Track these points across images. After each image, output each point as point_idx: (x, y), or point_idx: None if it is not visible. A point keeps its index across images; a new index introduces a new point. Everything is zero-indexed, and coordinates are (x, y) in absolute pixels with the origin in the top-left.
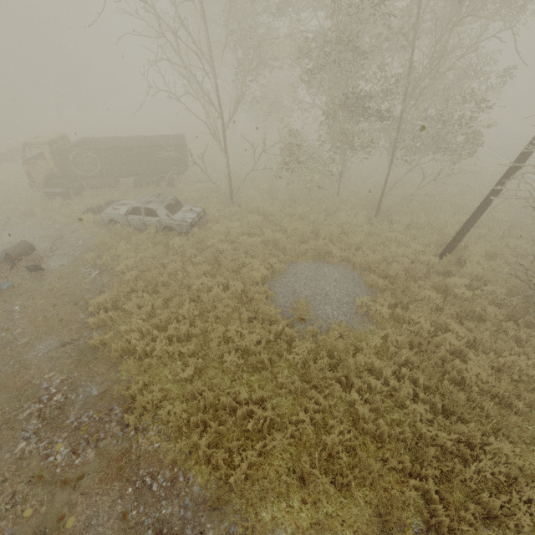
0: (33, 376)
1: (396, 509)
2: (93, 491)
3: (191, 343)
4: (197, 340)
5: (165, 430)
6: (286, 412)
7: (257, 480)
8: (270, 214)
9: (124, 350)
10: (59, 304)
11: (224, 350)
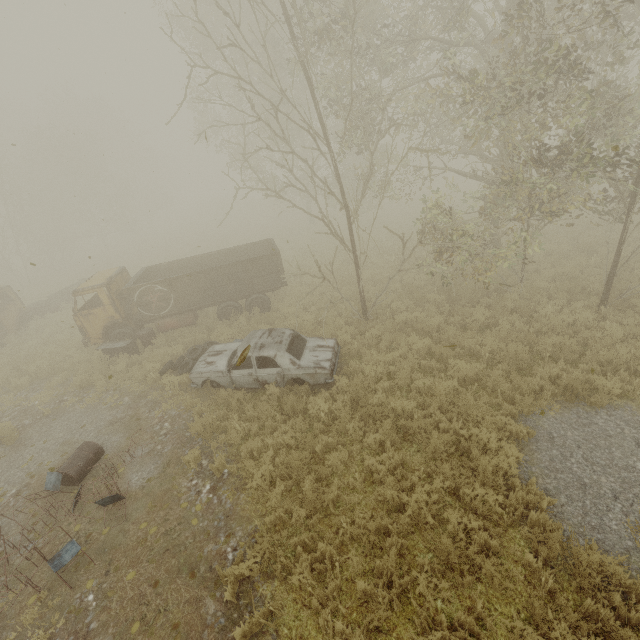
0: None
1: None
2: None
3: None
4: None
5: None
6: None
7: None
8: (432, 329)
9: None
10: (163, 578)
11: None
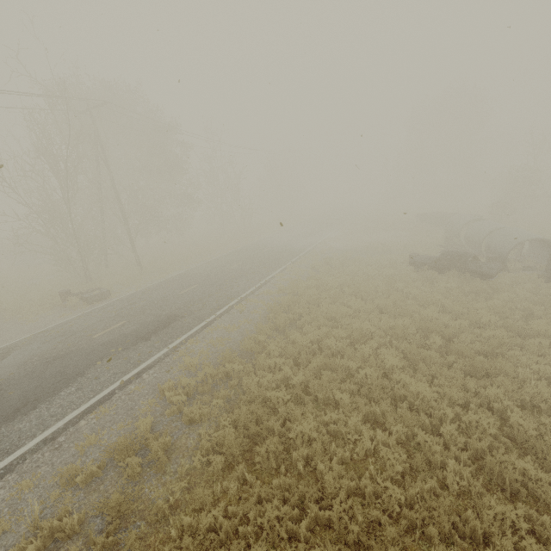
0: None
1: None
2: None
3: None
4: None
5: None
6: None
7: None
8: None
9: None
10: None
11: None
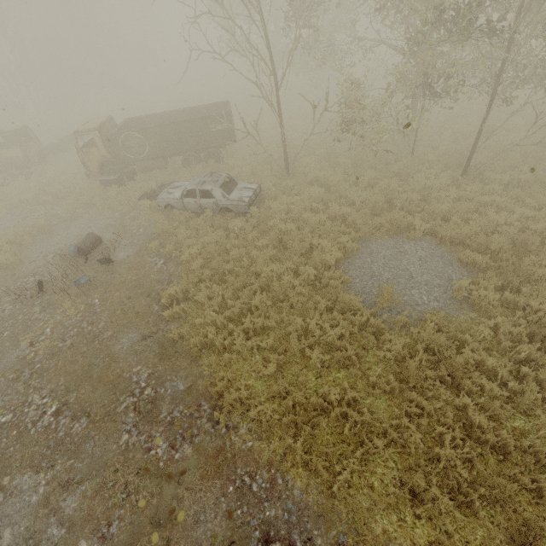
0: (122, 370)
1: (543, 544)
2: (196, 487)
3: (268, 337)
4: (275, 333)
5: (255, 429)
6: (383, 415)
7: (360, 488)
8: (332, 184)
9: (202, 344)
10: (133, 296)
11: (305, 345)
